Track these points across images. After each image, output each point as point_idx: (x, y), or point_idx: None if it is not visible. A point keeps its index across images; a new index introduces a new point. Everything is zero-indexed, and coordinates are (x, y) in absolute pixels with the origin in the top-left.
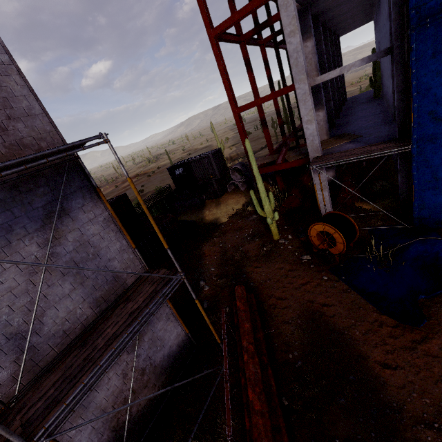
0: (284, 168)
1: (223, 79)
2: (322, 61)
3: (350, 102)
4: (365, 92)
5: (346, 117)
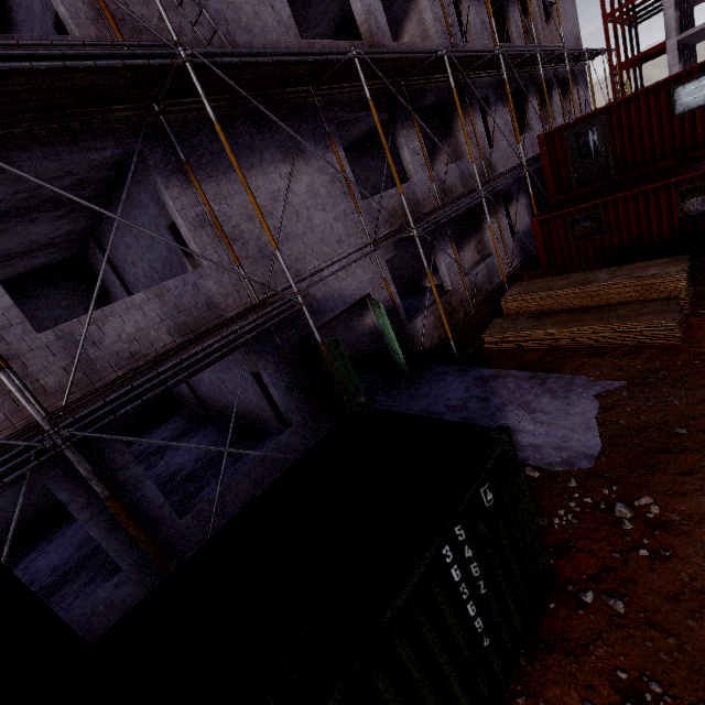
0: None
1: (607, 47)
2: (680, 29)
3: None
4: None
5: None
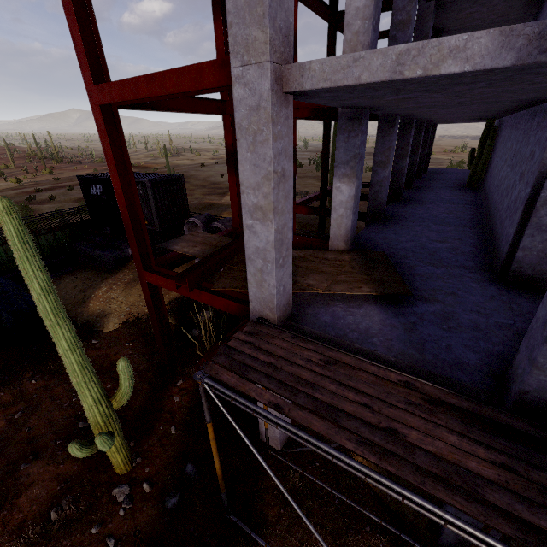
0: (198, 298)
1: None
2: None
3: (430, 177)
4: (456, 170)
5: (411, 203)
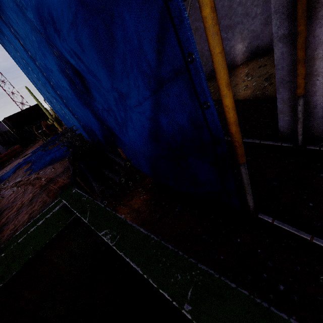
0: None
1: None
2: None
3: None
4: None
5: None
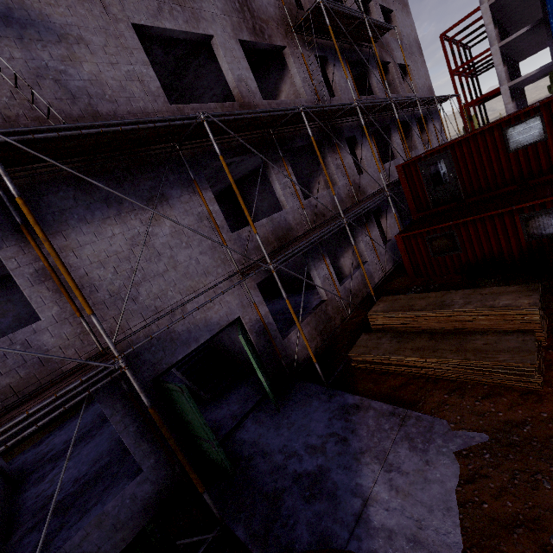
0: None
1: (455, 92)
2: (510, 78)
3: None
4: None
5: None
